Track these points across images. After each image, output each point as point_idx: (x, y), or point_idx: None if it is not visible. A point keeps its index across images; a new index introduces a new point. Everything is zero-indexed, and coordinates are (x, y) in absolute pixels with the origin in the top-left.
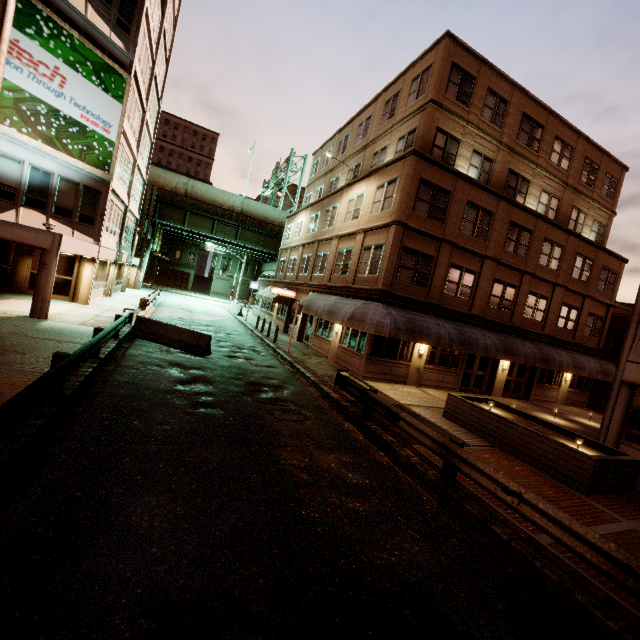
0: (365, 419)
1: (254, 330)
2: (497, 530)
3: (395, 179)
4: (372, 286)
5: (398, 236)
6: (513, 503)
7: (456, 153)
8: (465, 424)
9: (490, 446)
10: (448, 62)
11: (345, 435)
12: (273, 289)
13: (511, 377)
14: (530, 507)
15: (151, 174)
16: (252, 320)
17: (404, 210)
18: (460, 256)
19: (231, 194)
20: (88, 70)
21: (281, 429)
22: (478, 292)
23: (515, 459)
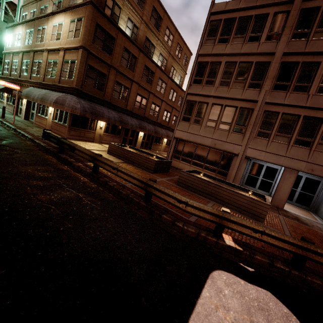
0: (60, 153)
1: None
2: (110, 184)
3: (81, 18)
4: (70, 85)
5: (84, 57)
6: (115, 172)
7: (119, 15)
8: (116, 155)
9: (124, 162)
10: None
11: (44, 160)
12: None
13: (144, 140)
14: (120, 172)
15: None
16: None
17: (87, 41)
18: (121, 78)
19: None
20: None
21: None
22: (130, 98)
23: (132, 165)
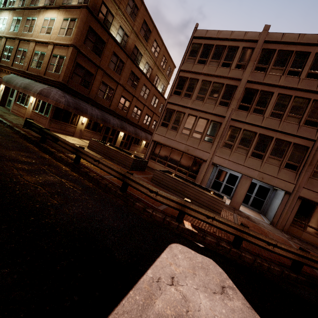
0: (41, 143)
1: None
2: (90, 174)
3: (75, 19)
4: (56, 79)
5: (74, 54)
6: (96, 164)
7: (111, 22)
8: (95, 151)
9: (103, 158)
10: None
11: (26, 147)
12: None
13: (124, 140)
14: (101, 164)
15: None
16: None
17: (78, 40)
18: (107, 79)
19: None
20: None
21: None
22: (114, 99)
23: (111, 162)
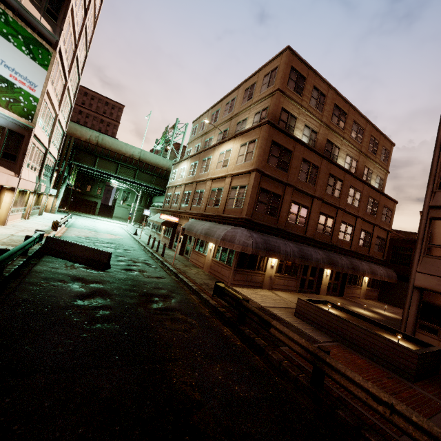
0: (239, 324)
1: (146, 246)
2: (372, 438)
3: (254, 140)
4: (238, 215)
5: (257, 180)
6: (386, 413)
7: (294, 126)
8: (312, 322)
9: (334, 341)
10: (289, 66)
11: (226, 341)
12: (162, 215)
13: (331, 280)
14: (403, 418)
15: (70, 128)
16: (144, 238)
17: (261, 162)
18: (298, 196)
19: (132, 146)
20: (19, 41)
21: (171, 340)
22: (310, 221)
23: (354, 352)
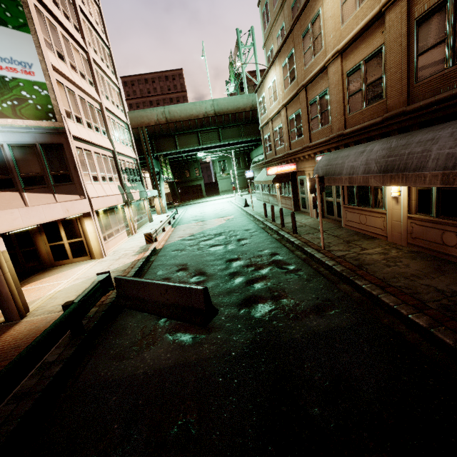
0: None
1: (264, 221)
2: None
3: None
4: None
5: None
6: None
7: None
8: None
9: None
10: None
11: None
12: (269, 170)
13: None
14: None
15: (136, 118)
16: (258, 207)
17: None
18: None
19: (200, 102)
20: None
21: None
22: None
23: None
